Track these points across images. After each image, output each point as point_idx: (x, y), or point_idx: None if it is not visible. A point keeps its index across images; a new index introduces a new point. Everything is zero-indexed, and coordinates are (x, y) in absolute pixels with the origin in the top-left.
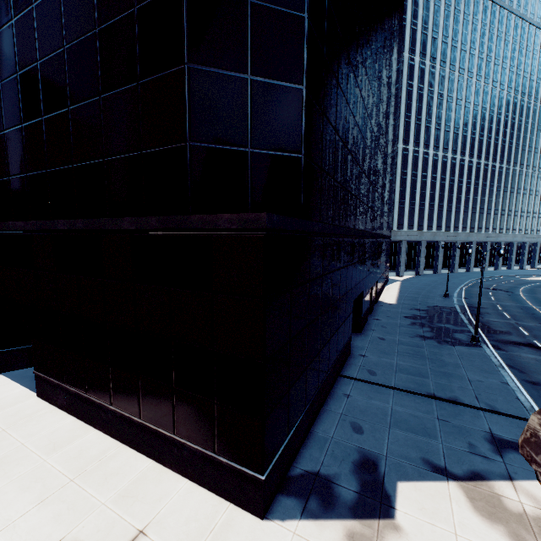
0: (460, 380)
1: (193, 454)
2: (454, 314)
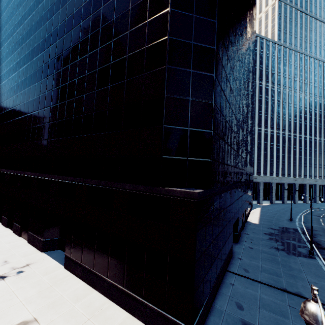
0: (302, 281)
1: (152, 311)
2: (296, 233)
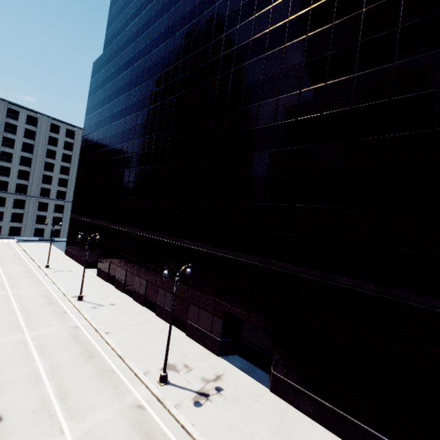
0: None
1: None
2: None
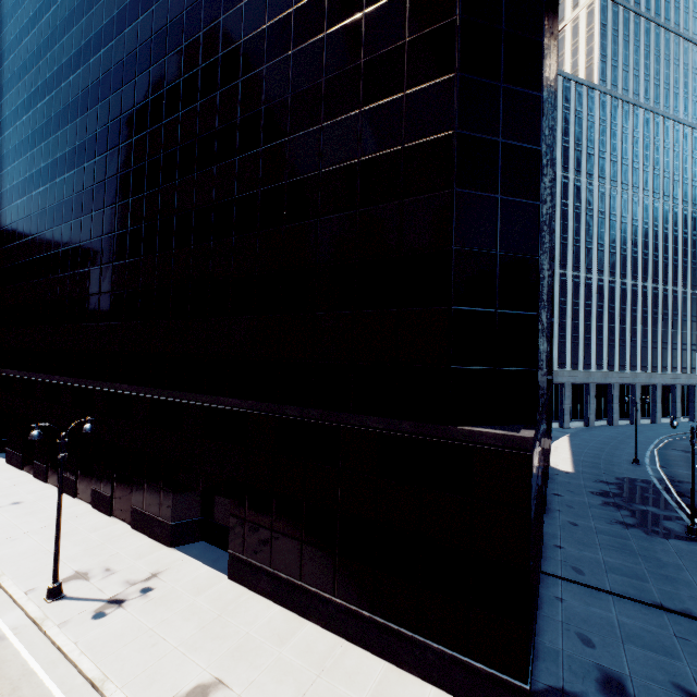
0: (688, 588)
1: (440, 657)
2: (653, 491)
